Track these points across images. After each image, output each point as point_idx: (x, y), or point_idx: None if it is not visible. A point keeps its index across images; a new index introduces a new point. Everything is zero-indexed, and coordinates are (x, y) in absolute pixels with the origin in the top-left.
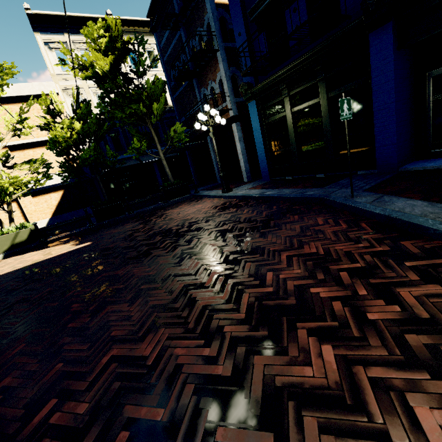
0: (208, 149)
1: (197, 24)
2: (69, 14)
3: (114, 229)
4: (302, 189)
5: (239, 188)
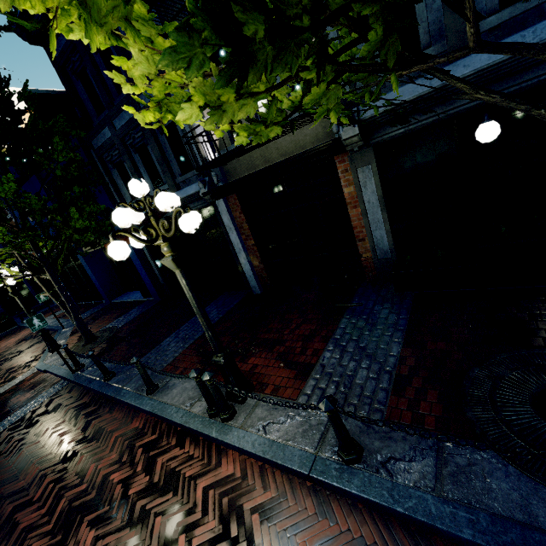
0: None
1: None
2: None
3: None
4: (67, 320)
5: (52, 315)
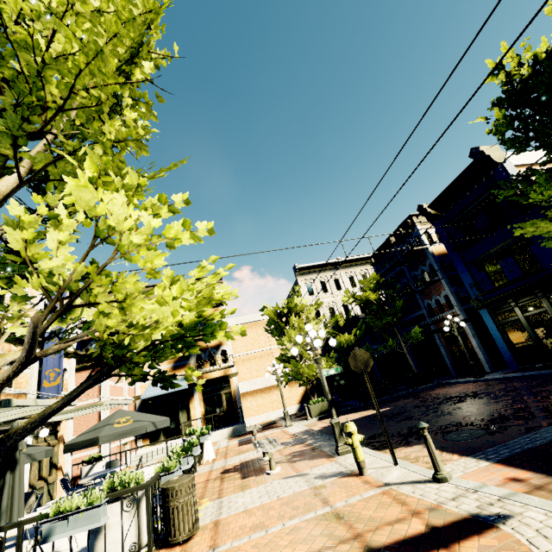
0: (434, 345)
1: (418, 264)
2: (317, 264)
3: (394, 403)
4: None
5: (489, 374)
